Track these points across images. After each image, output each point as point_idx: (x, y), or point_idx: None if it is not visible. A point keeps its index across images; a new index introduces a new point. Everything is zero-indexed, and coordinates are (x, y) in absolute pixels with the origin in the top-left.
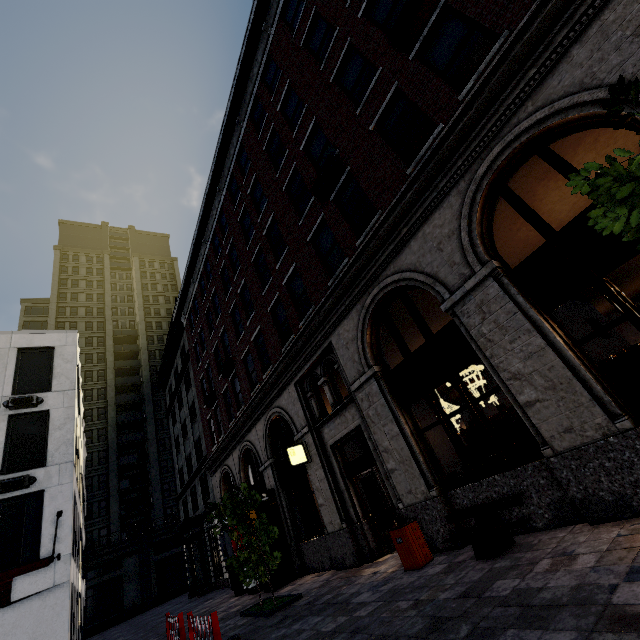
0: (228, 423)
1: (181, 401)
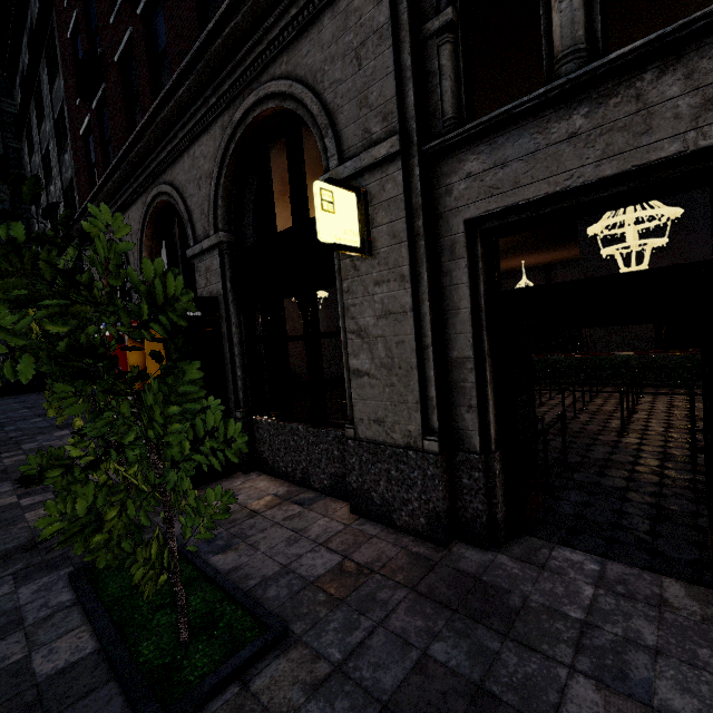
0: (125, 139)
1: (41, 106)
